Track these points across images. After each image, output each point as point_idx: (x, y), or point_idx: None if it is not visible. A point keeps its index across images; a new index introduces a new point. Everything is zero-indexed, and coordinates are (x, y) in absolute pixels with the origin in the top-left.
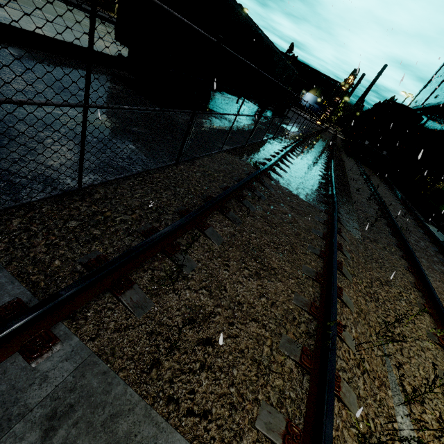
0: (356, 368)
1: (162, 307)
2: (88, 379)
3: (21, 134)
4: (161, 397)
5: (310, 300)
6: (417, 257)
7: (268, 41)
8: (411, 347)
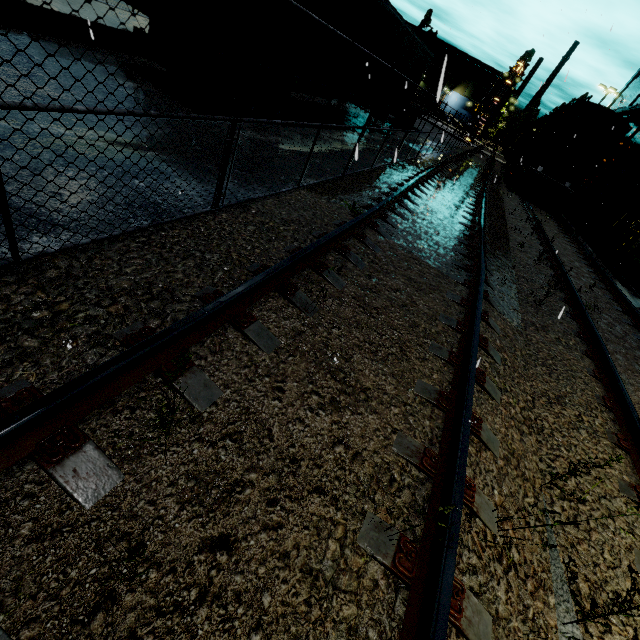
0: (495, 563)
1: (140, 482)
2: None
3: None
4: None
5: (424, 442)
6: (610, 351)
7: (384, 1)
8: (593, 512)
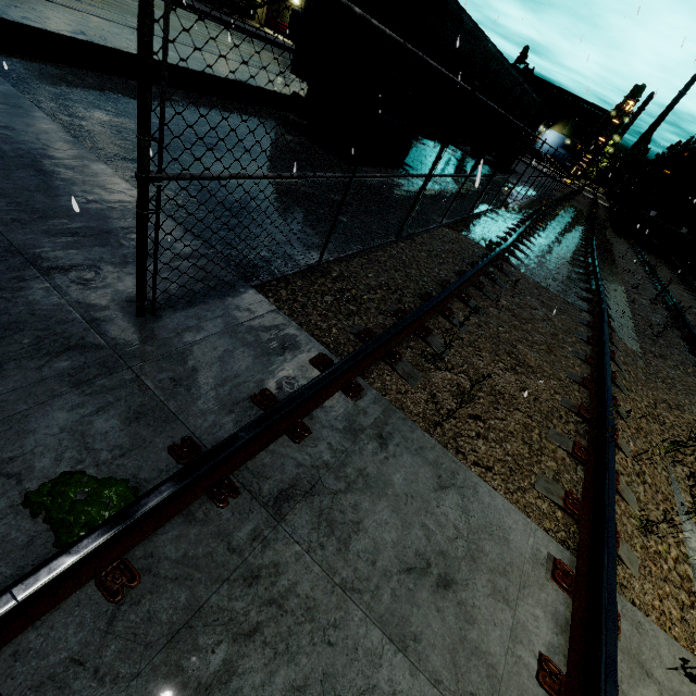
0: (635, 476)
1: (430, 382)
2: (394, 420)
3: (236, 204)
4: (450, 448)
5: (577, 403)
6: None
7: (501, 58)
8: None
